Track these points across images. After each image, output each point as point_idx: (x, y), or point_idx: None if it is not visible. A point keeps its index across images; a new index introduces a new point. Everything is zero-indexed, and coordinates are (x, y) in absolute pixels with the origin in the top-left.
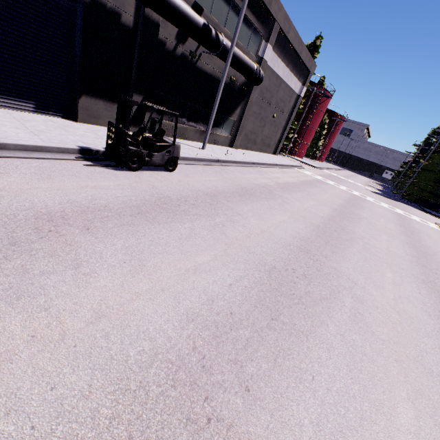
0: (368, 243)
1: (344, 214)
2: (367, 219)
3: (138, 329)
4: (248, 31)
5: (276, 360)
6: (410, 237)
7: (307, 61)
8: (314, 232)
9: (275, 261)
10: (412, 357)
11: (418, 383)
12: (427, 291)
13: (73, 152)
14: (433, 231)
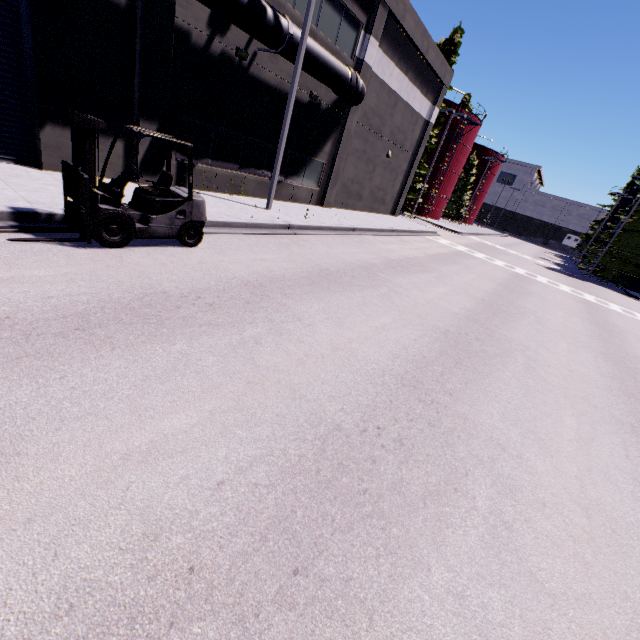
0: (535, 358)
1: (495, 307)
2: (535, 314)
3: None
4: (336, 16)
5: None
6: (606, 342)
7: (438, 66)
8: (437, 343)
9: (344, 413)
10: (618, 636)
11: None
12: None
13: (0, 219)
14: None
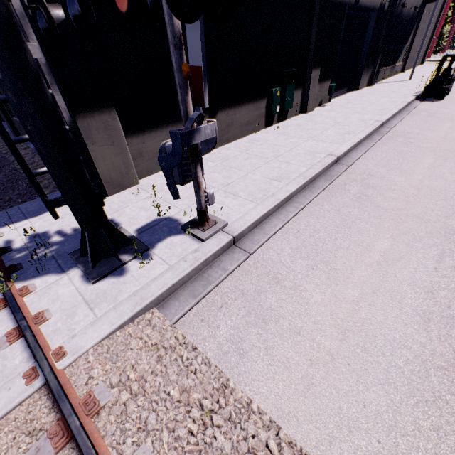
0: None
1: None
2: None
3: None
4: None
5: None
6: None
7: None
8: None
9: None
10: None
11: None
12: None
13: (414, 100)
14: None
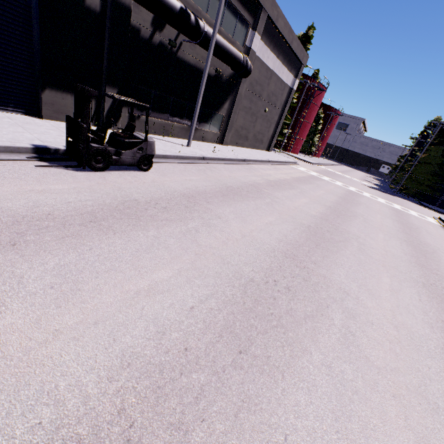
0: (364, 243)
1: (338, 211)
2: (363, 216)
3: (41, 389)
4: (233, 19)
5: (238, 416)
6: (408, 234)
7: (299, 52)
8: (304, 233)
9: (254, 272)
10: (414, 388)
11: (421, 428)
12: (428, 296)
13: (26, 152)
14: (431, 226)
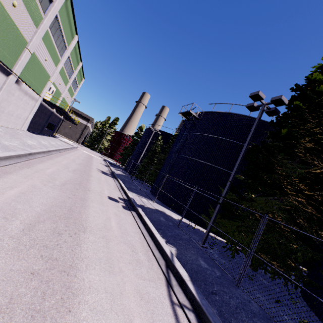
0: None
1: None
2: None
3: None
4: None
5: None
6: None
7: (85, 115)
8: None
9: None
10: None
11: None
12: None
13: None
14: None
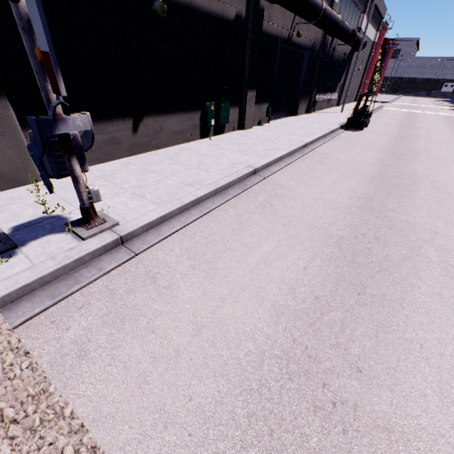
0: None
1: None
2: None
3: None
4: (355, 14)
5: None
6: None
7: (382, 10)
8: None
9: None
10: None
11: None
12: None
13: (339, 128)
14: None
